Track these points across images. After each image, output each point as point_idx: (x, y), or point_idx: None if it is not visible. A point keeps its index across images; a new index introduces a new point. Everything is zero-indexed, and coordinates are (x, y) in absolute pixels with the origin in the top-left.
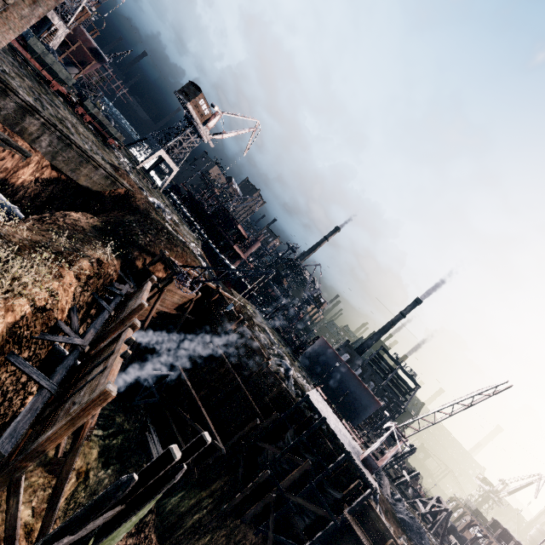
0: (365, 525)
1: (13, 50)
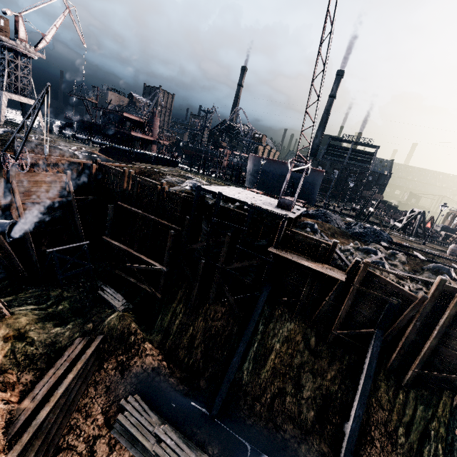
0: (299, 249)
1: None
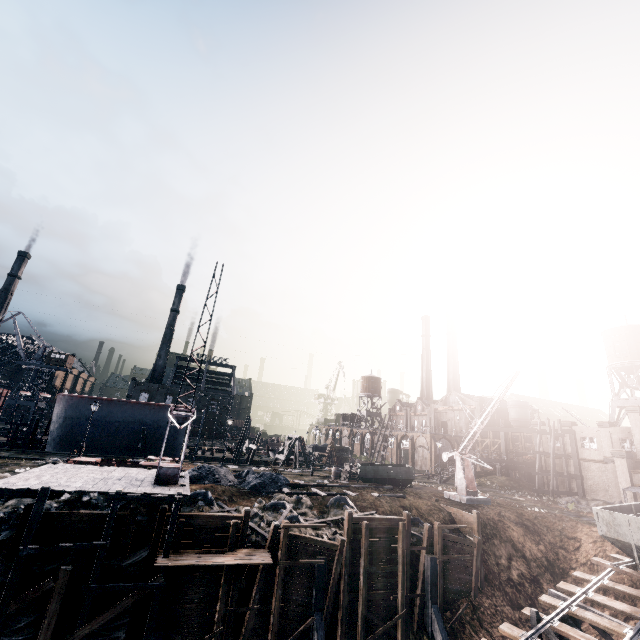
0: (200, 542)
1: None
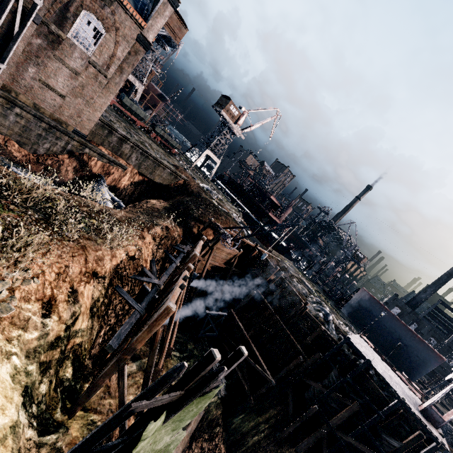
0: None
1: (116, 109)
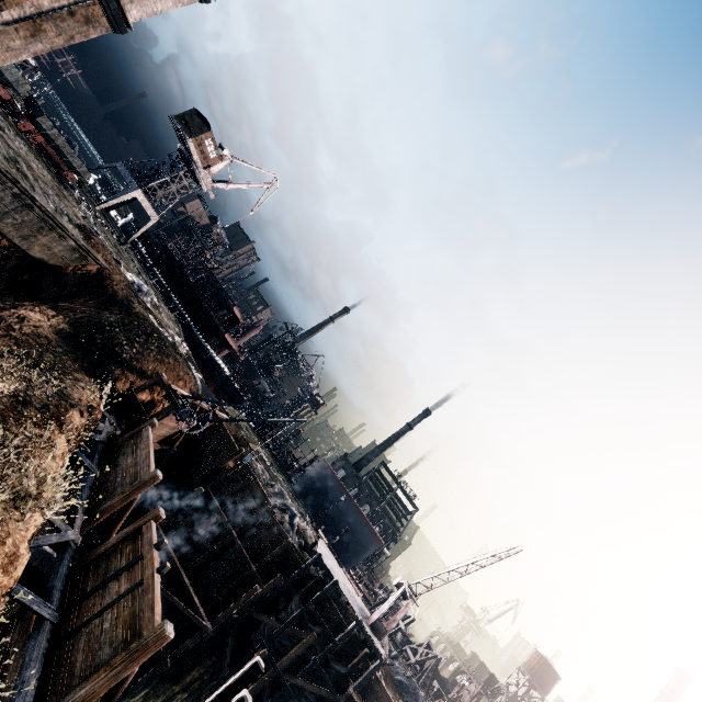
0: (369, 700)
1: None
